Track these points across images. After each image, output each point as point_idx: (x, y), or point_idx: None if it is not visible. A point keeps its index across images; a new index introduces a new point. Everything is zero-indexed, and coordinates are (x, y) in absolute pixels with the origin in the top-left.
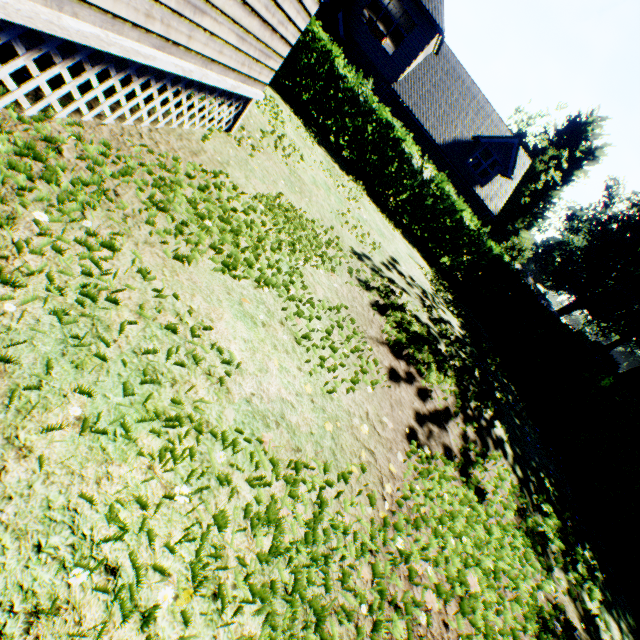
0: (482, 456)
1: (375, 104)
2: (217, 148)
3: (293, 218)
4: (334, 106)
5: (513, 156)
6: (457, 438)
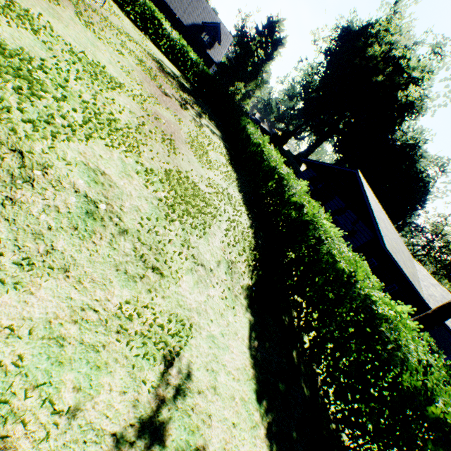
0: (182, 92)
1: (147, 1)
2: (103, 12)
3: (127, 34)
4: (130, 1)
5: (219, 33)
6: (175, 86)
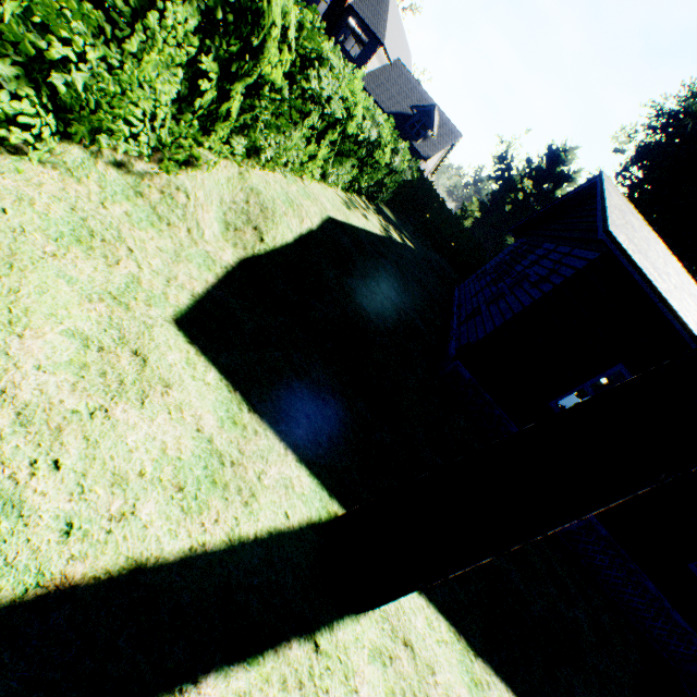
0: None
1: None
2: None
3: None
4: None
5: (432, 119)
6: None
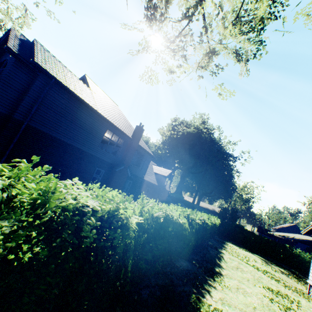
0: None
1: None
2: None
3: None
4: None
5: (171, 175)
6: None
